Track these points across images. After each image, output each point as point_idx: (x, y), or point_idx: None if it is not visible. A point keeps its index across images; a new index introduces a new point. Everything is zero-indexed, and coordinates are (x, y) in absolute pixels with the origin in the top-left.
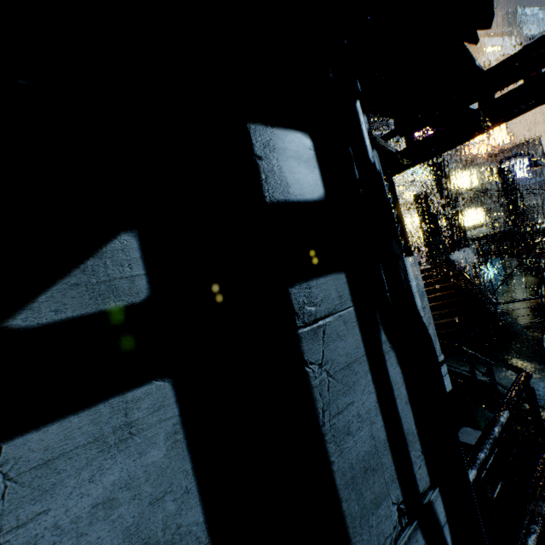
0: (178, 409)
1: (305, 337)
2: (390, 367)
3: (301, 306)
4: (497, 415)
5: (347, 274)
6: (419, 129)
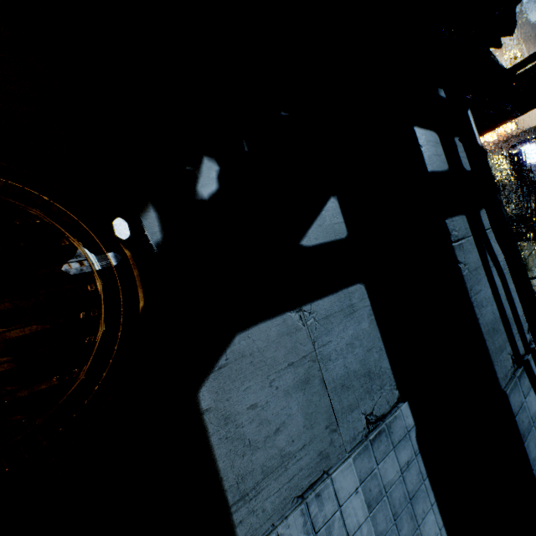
0: (369, 302)
1: (456, 248)
2: (494, 276)
3: (451, 231)
4: None
5: (466, 216)
6: None
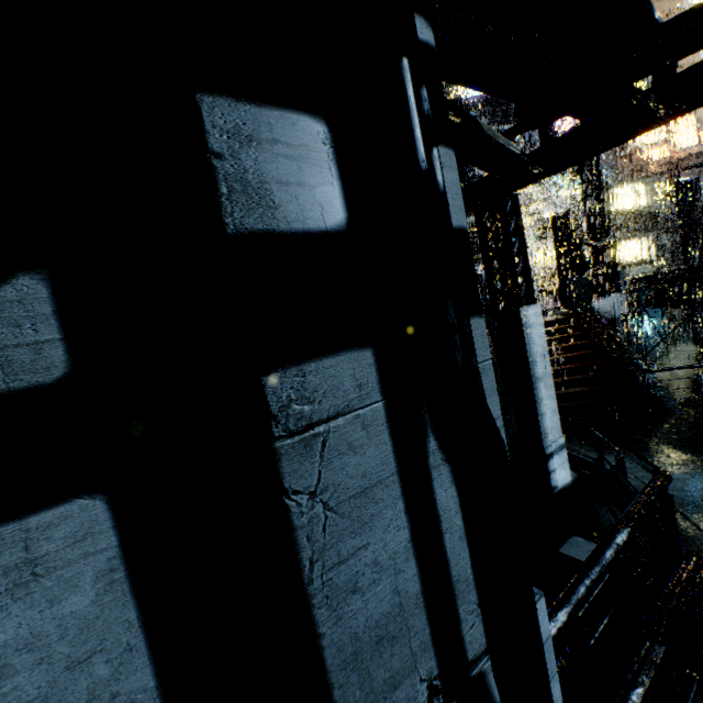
0: (117, 537)
1: (287, 453)
2: (439, 488)
3: (283, 405)
4: (614, 533)
5: (376, 351)
6: (553, 118)
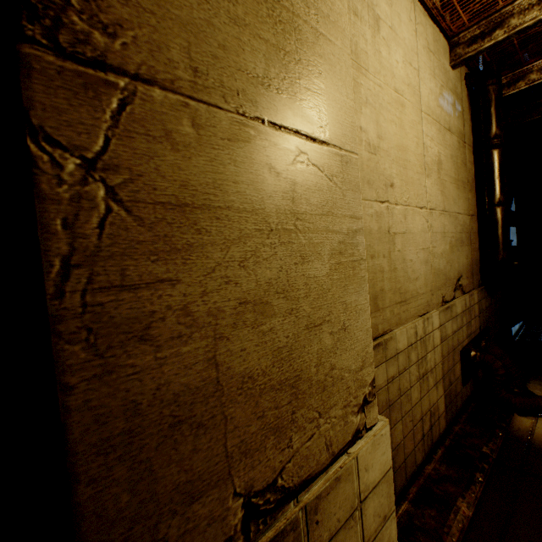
0: (516, 234)
1: None
2: None
3: None
4: None
5: None
6: None
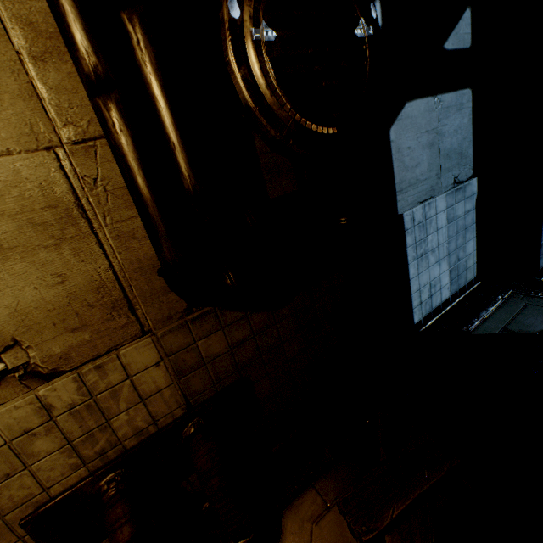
0: (471, 105)
1: None
2: None
3: None
4: None
5: None
6: None
